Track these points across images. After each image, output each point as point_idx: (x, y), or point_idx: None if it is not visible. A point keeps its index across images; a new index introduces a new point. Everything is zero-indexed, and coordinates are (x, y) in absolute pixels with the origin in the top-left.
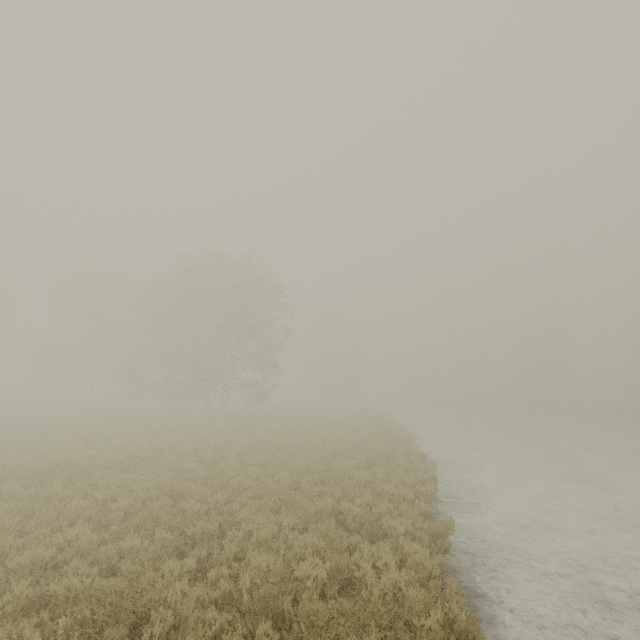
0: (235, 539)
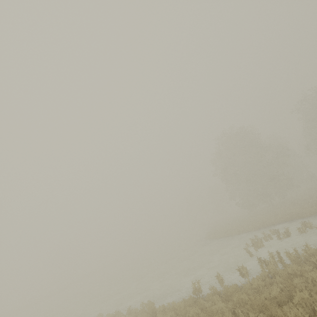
0: None
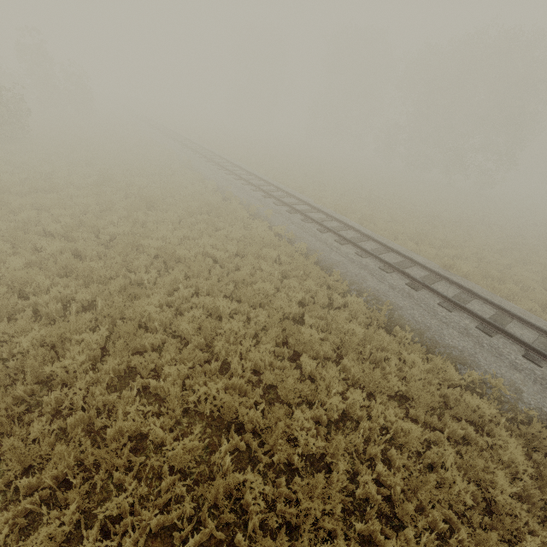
0: None
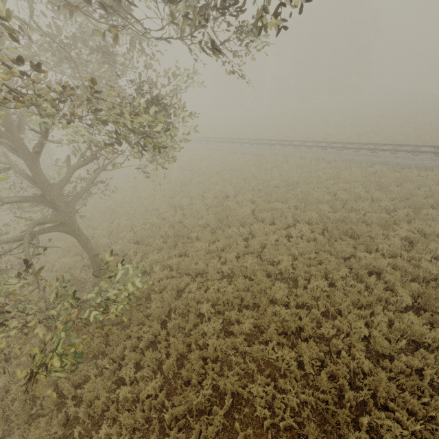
0: None
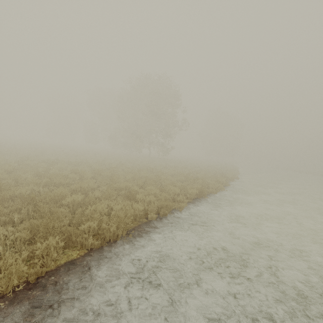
0: (70, 187)
